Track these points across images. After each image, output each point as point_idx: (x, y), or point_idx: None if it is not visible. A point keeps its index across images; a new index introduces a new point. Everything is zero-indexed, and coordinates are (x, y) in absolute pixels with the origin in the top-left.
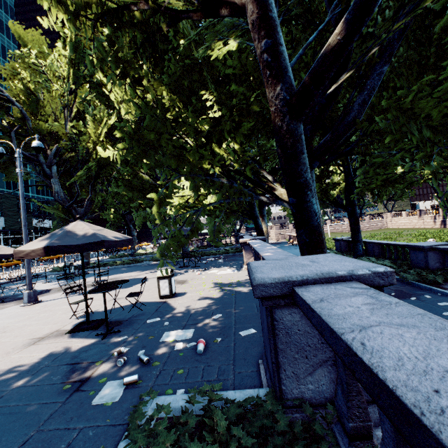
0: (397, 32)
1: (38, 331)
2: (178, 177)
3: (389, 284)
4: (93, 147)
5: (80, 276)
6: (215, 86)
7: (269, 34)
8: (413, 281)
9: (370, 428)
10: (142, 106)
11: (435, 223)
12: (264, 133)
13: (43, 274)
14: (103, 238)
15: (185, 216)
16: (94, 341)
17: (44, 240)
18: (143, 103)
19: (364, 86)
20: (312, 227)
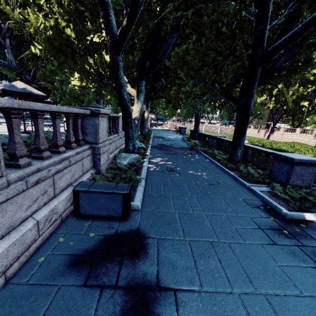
0: (181, 17)
1: (1, 130)
2: (71, 69)
3: (99, 113)
4: (35, 32)
5: (28, 121)
6: (116, 10)
7: (104, 10)
8: (200, 151)
9: (79, 138)
10: (49, 27)
11: (264, 136)
12: (130, 53)
13: (3, 117)
14: (30, 91)
15: (106, 98)
16: (26, 135)
17: (1, 86)
18: (50, 26)
19: (166, 42)
20: (124, 105)
